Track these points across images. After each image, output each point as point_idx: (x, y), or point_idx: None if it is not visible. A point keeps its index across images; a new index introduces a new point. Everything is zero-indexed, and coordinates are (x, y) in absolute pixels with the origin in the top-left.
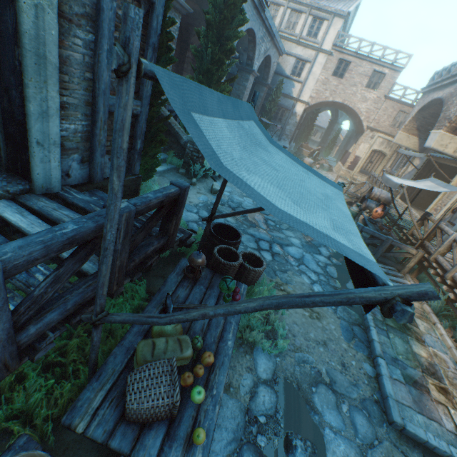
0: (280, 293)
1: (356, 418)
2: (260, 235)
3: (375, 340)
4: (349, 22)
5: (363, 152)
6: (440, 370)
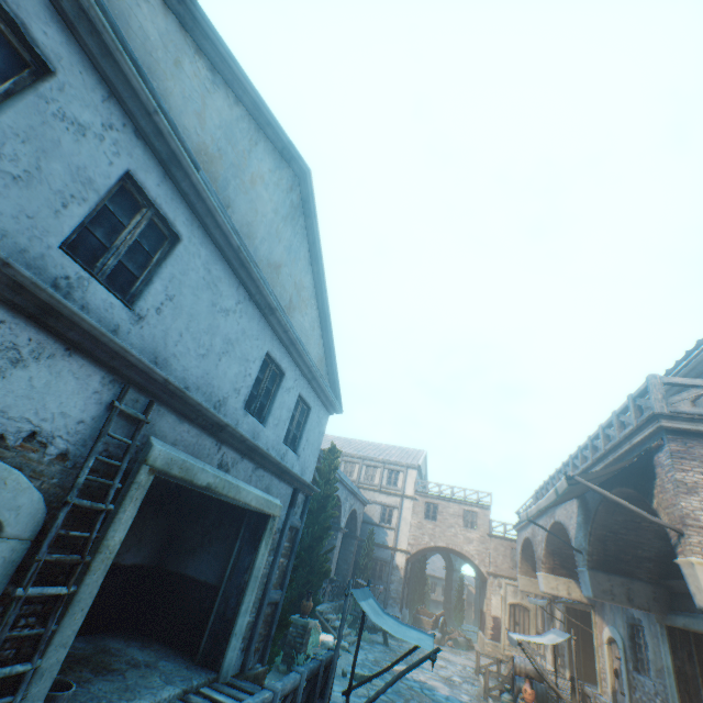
0: None
1: None
2: None
3: None
4: (423, 466)
5: (499, 608)
6: None
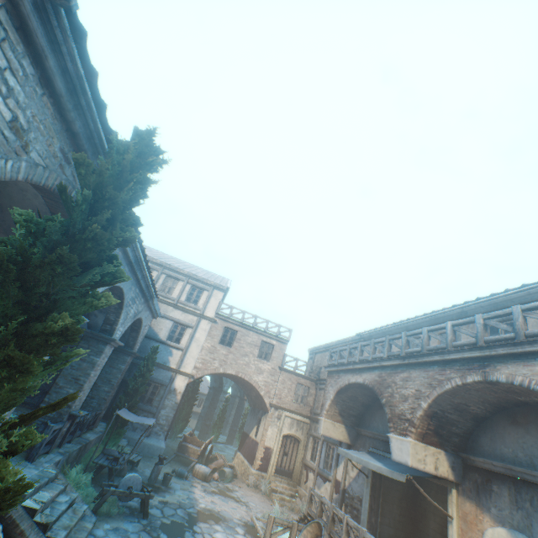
0: None
1: None
2: None
3: None
4: None
5: (273, 439)
6: None
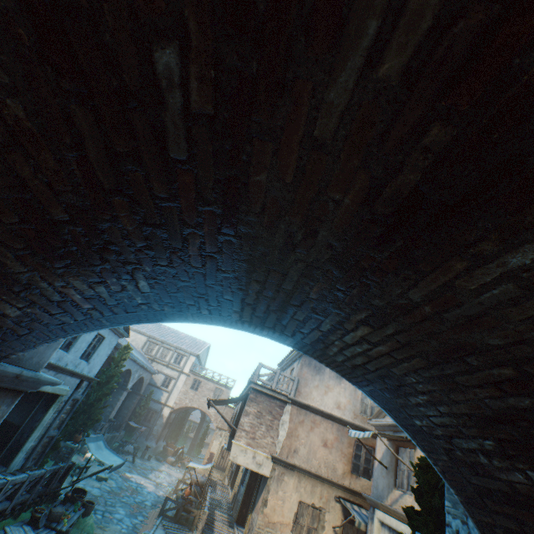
0: (101, 529)
1: None
2: (99, 507)
3: None
4: (206, 353)
5: (216, 447)
6: None
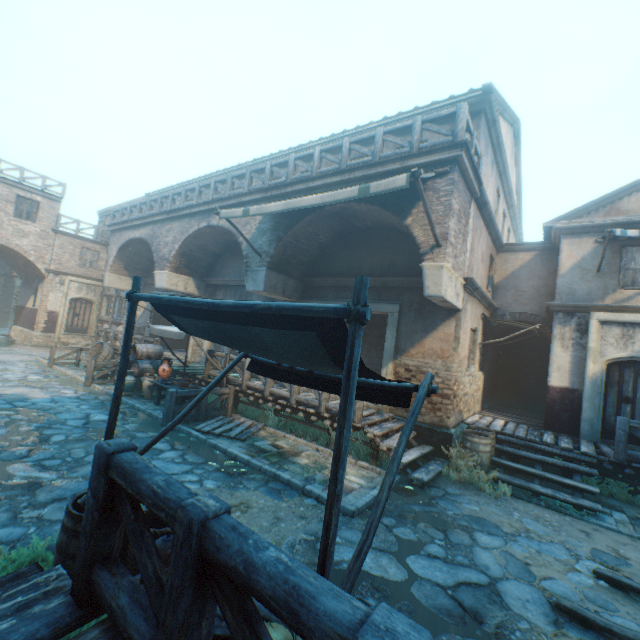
0: None
1: (347, 536)
2: (71, 489)
3: (291, 478)
4: None
5: (59, 304)
6: (321, 461)
